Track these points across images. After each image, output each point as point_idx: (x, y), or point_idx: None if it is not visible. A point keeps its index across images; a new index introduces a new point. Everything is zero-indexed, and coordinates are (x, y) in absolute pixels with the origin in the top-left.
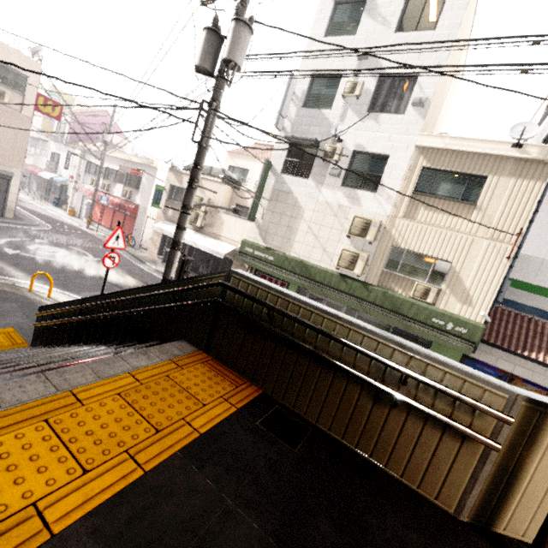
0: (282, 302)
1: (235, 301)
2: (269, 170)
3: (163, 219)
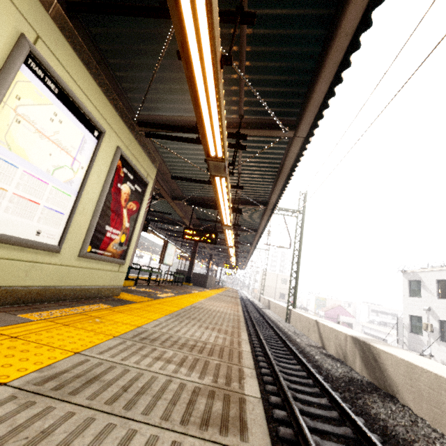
0: None
1: None
2: None
3: None
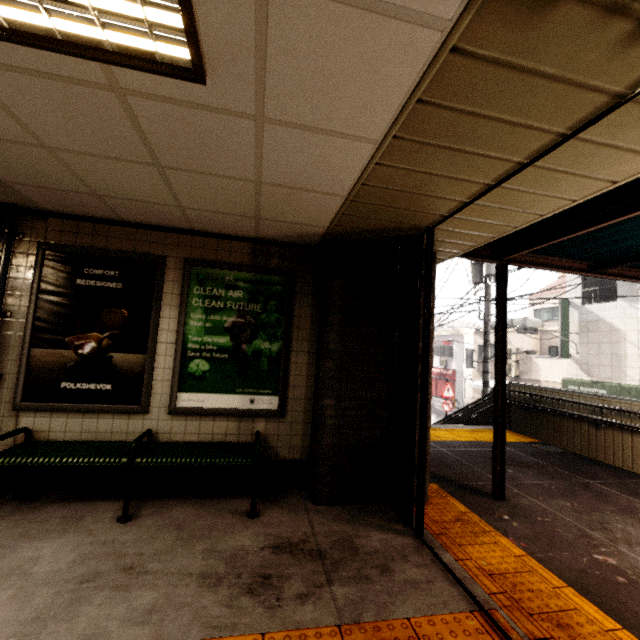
0: (537, 391)
1: (516, 398)
2: (567, 306)
3: (479, 377)
